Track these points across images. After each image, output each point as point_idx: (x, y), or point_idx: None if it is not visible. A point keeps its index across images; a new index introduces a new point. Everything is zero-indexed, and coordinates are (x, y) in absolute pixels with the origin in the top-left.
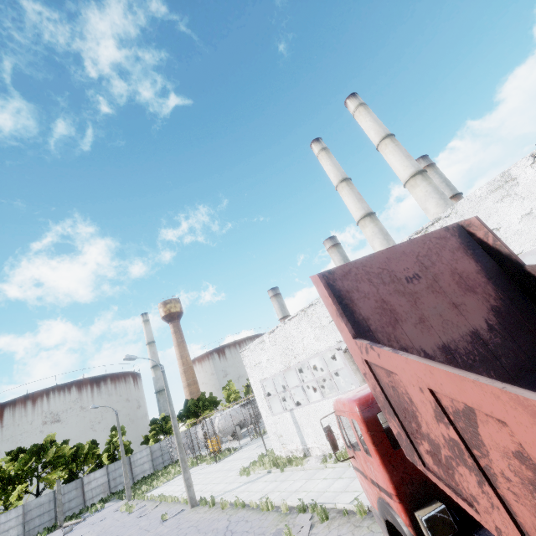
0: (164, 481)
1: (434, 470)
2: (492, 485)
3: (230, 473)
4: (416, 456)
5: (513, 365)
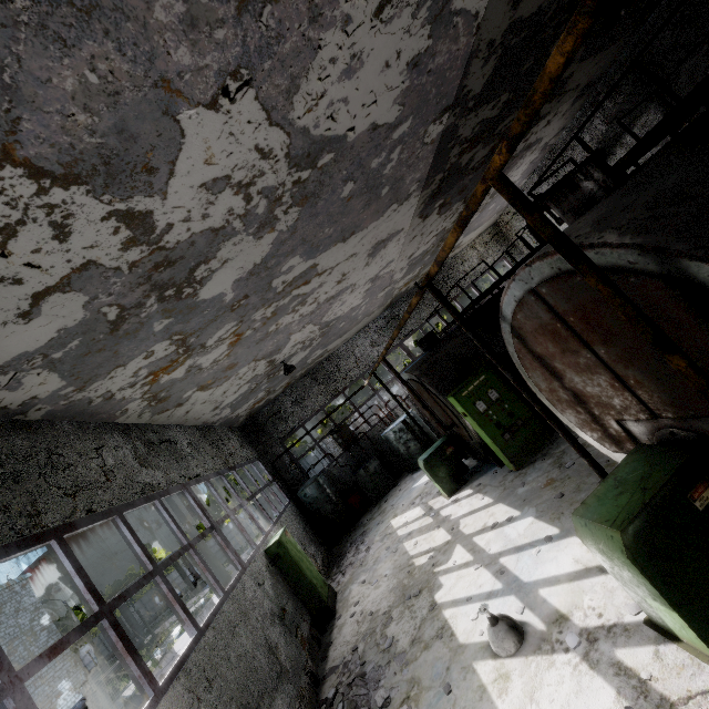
0: None
1: None
2: None
3: None
4: None
5: None
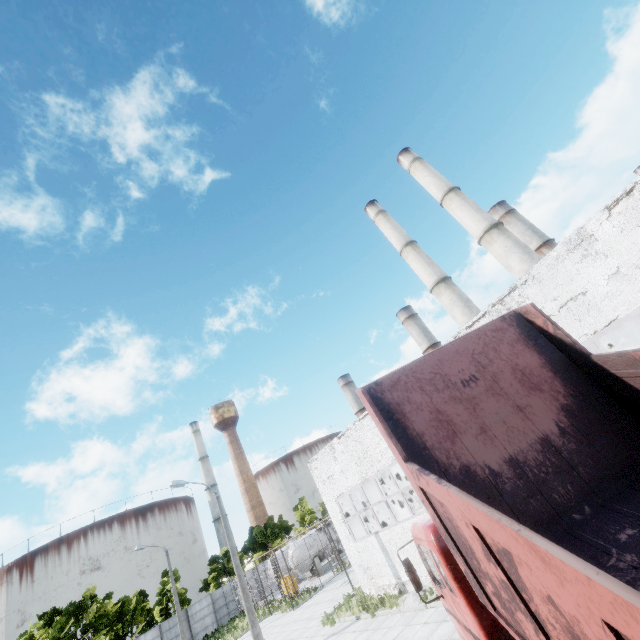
0: (231, 639)
1: (503, 614)
2: (545, 633)
3: (311, 623)
4: (485, 599)
5: (593, 475)
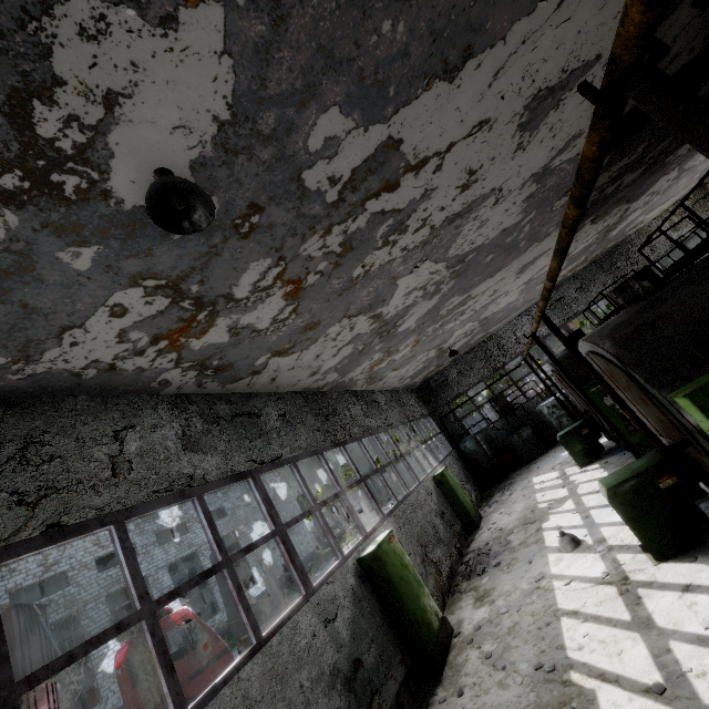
0: None
1: None
2: None
3: None
4: None
5: None
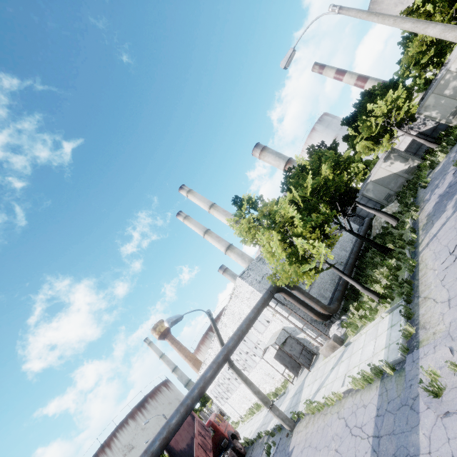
0: None
1: None
2: None
3: None
4: None
5: None
